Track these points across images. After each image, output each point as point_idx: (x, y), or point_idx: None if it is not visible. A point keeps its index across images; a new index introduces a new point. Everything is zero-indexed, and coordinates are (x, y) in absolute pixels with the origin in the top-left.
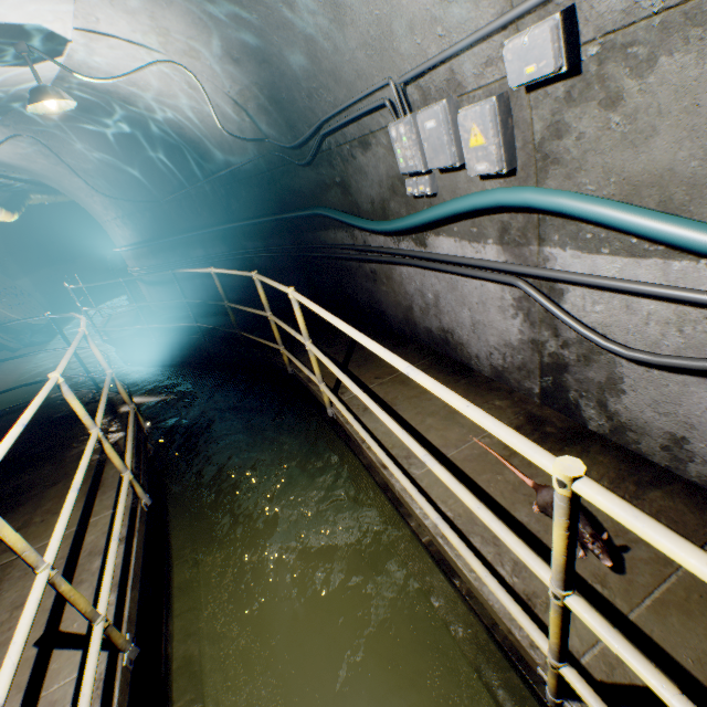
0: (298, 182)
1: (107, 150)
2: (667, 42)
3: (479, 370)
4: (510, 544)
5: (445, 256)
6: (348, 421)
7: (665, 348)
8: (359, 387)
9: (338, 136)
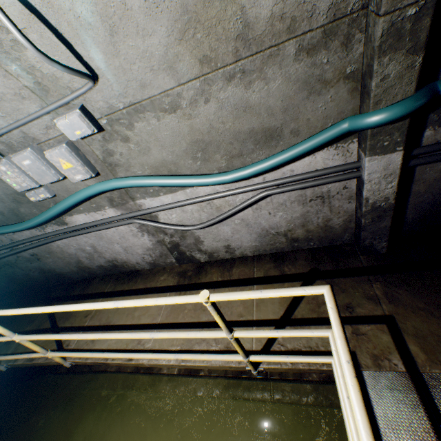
0: None
1: None
2: (134, 118)
3: (143, 268)
4: (208, 335)
5: (85, 225)
6: (87, 357)
7: (204, 219)
8: (78, 331)
9: None
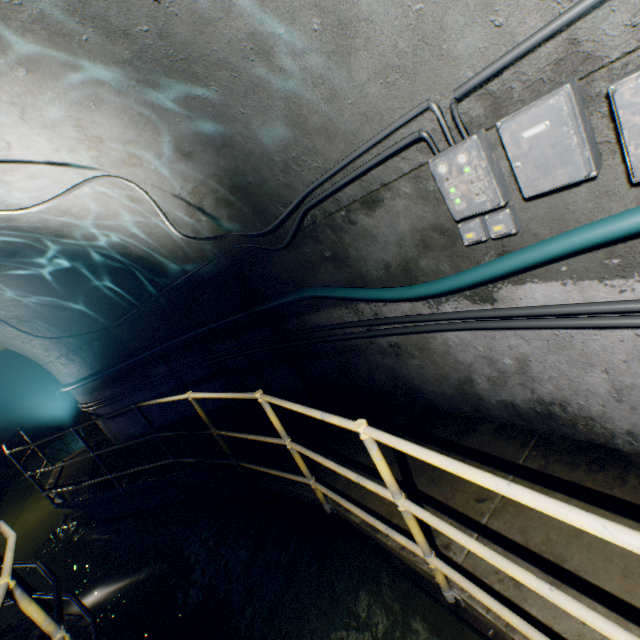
0: (273, 269)
1: (42, 290)
2: None
3: (638, 451)
4: None
5: (554, 308)
6: (507, 622)
7: None
8: (464, 525)
9: (327, 204)
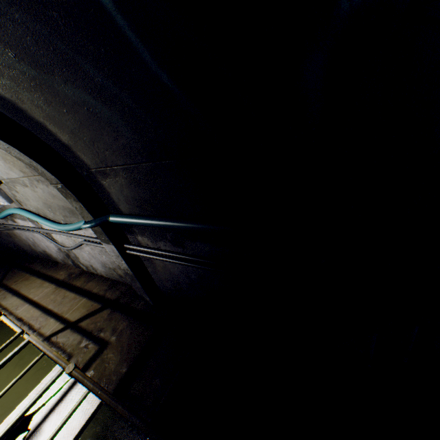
0: None
1: None
2: (14, 184)
3: (61, 262)
4: None
5: (20, 226)
6: None
7: (72, 244)
8: (5, 289)
9: None
